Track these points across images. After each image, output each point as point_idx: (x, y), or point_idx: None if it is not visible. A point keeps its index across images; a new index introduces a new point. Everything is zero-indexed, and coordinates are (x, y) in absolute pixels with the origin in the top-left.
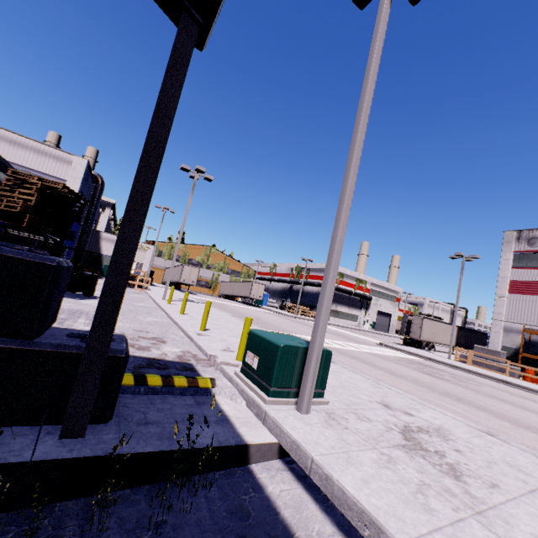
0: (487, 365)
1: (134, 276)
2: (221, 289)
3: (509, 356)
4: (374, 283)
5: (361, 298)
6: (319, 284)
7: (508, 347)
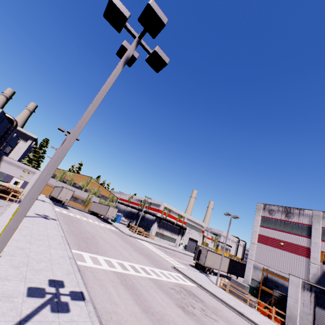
0: (237, 294)
1: (10, 191)
2: (91, 206)
3: (255, 286)
4: (189, 219)
5: (179, 227)
6: (154, 214)
7: (255, 279)
